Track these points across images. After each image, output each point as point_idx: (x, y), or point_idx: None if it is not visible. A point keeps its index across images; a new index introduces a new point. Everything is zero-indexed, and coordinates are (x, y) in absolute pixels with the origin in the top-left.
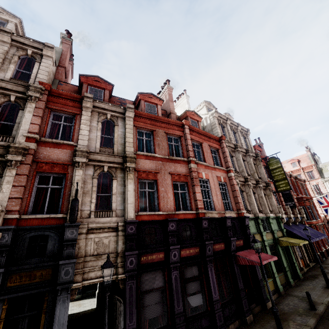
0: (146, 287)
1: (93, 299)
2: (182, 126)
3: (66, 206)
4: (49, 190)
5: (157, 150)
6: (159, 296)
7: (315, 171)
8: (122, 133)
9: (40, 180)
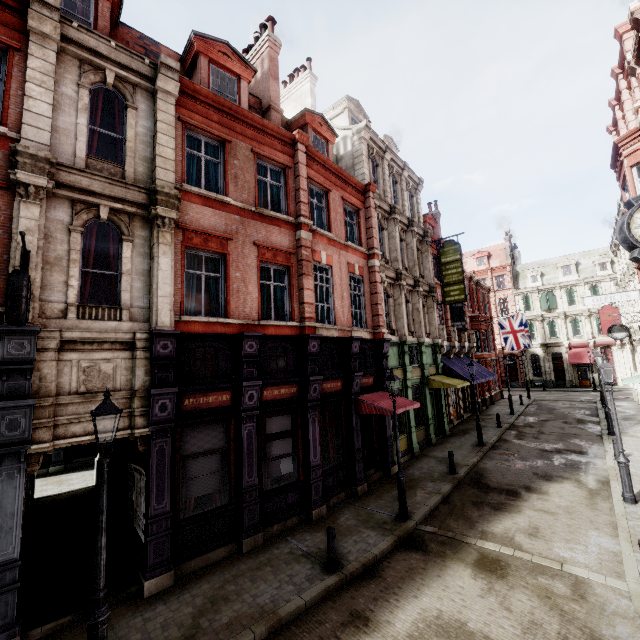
0: (193, 448)
1: (89, 472)
2: (292, 145)
3: None
4: None
5: (232, 189)
6: (217, 462)
7: (508, 276)
8: (146, 131)
9: None
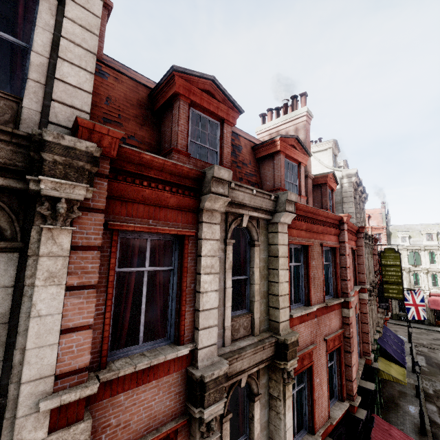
0: None
1: None
2: (338, 224)
3: None
4: None
5: (312, 292)
6: None
7: (384, 235)
8: (264, 263)
9: None
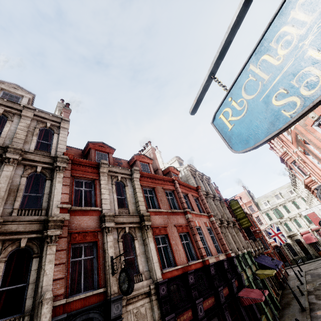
0: None
1: None
2: (172, 181)
3: (102, 278)
4: (82, 263)
5: (161, 205)
6: None
7: (254, 205)
8: (131, 193)
9: (72, 253)
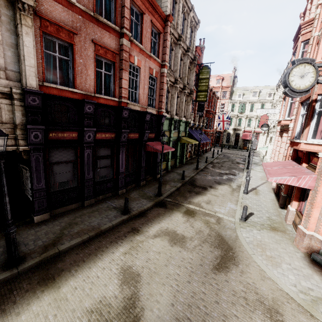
0: (56, 159)
1: None
2: None
3: None
4: None
5: None
6: (70, 167)
7: (229, 92)
8: None
9: None
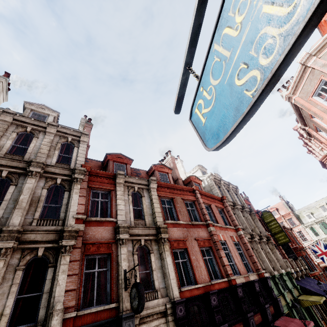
0: None
1: None
2: (193, 191)
3: (115, 292)
4: (96, 275)
5: (180, 216)
6: None
7: (294, 218)
8: (148, 203)
9: (86, 264)
